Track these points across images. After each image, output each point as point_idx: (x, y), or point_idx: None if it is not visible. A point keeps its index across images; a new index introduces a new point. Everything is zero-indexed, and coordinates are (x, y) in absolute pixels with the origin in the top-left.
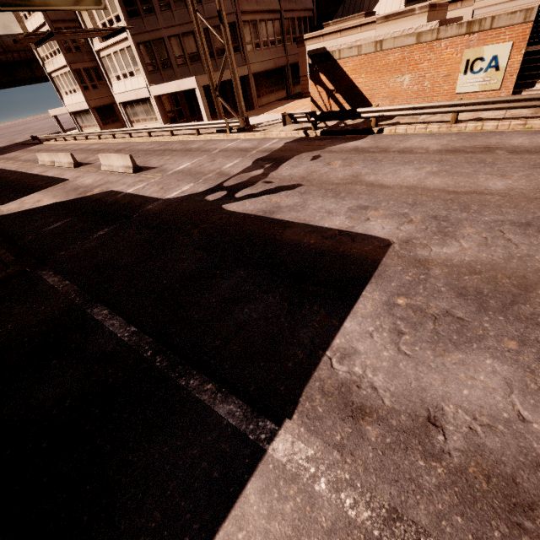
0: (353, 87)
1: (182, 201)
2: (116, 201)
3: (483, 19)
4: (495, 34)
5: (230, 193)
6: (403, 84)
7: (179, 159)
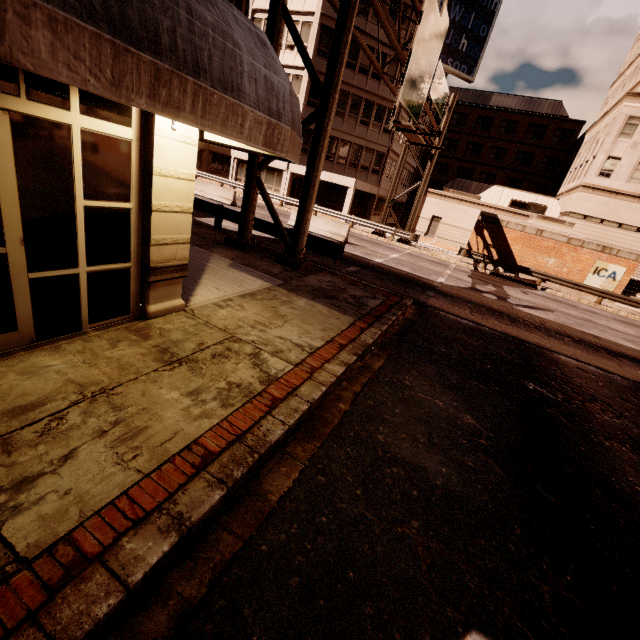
0: (508, 249)
1: (464, 290)
2: (382, 266)
3: (612, 248)
4: (617, 259)
5: (501, 298)
6: (548, 263)
7: (375, 247)
